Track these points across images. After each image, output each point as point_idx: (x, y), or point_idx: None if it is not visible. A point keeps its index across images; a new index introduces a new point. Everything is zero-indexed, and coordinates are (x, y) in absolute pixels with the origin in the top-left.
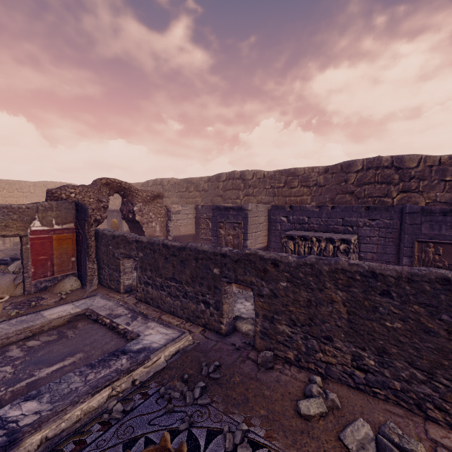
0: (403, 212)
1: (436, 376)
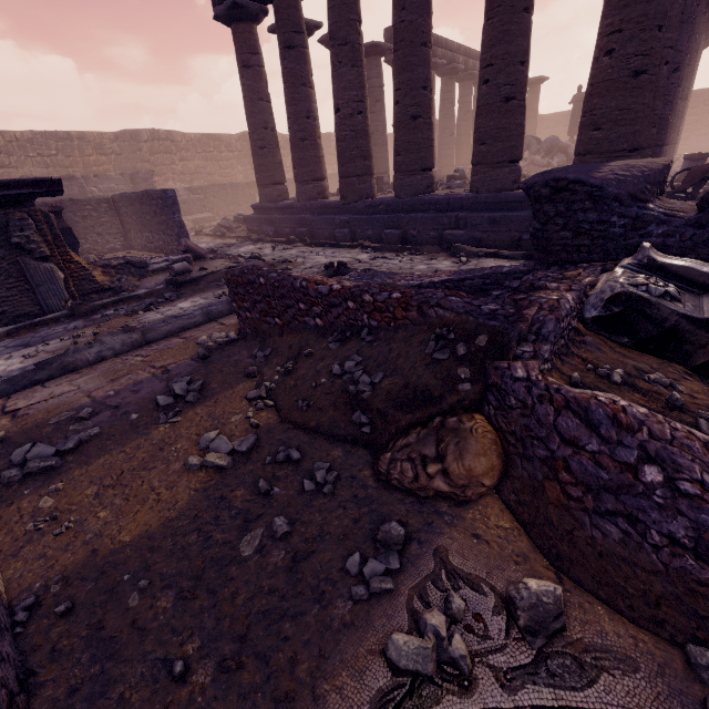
0: None
1: (88, 239)
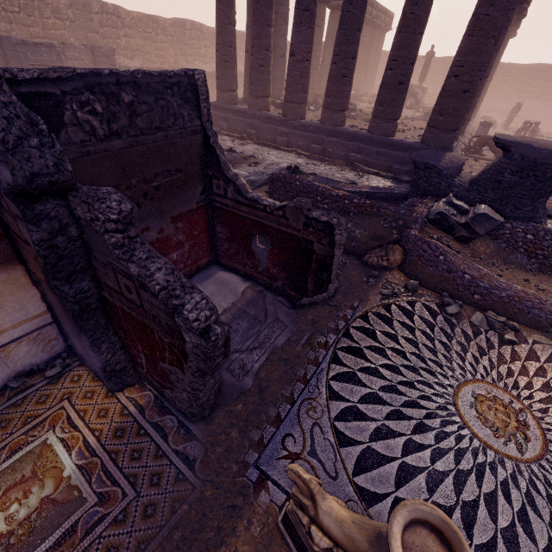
0: (5, 42)
1: None
